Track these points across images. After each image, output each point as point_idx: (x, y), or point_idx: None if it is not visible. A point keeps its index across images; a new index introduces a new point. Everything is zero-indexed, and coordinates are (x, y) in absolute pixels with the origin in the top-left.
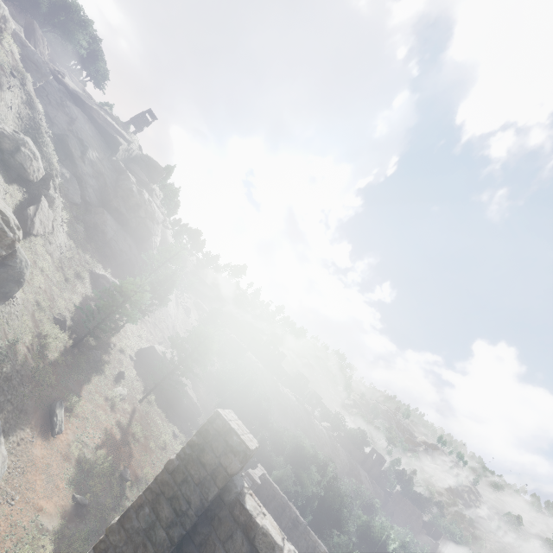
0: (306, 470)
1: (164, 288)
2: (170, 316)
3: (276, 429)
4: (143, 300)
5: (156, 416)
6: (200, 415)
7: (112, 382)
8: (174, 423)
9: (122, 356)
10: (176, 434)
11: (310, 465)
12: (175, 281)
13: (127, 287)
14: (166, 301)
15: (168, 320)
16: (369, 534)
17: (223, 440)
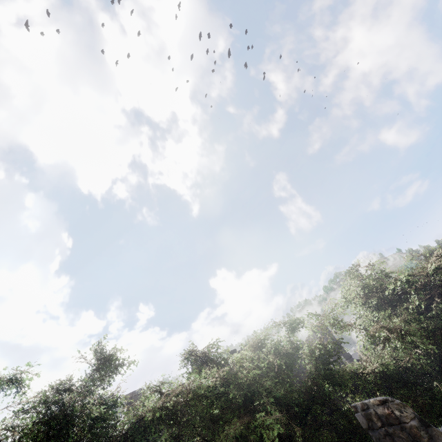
0: None
1: None
2: None
3: None
4: None
5: None
6: None
7: None
8: None
9: None
10: None
11: None
12: None
13: None
14: None
15: None
16: None
17: (134, 396)
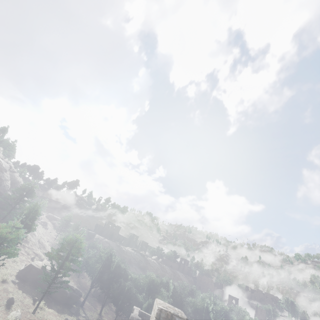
0: (159, 292)
1: (30, 218)
2: (34, 235)
3: (134, 277)
4: (20, 236)
5: (50, 316)
6: (81, 295)
7: (4, 311)
8: (64, 313)
9: (5, 285)
10: (69, 319)
11: (159, 288)
12: (38, 210)
13: (2, 231)
14: (34, 228)
15: (33, 239)
16: (198, 307)
17: None
